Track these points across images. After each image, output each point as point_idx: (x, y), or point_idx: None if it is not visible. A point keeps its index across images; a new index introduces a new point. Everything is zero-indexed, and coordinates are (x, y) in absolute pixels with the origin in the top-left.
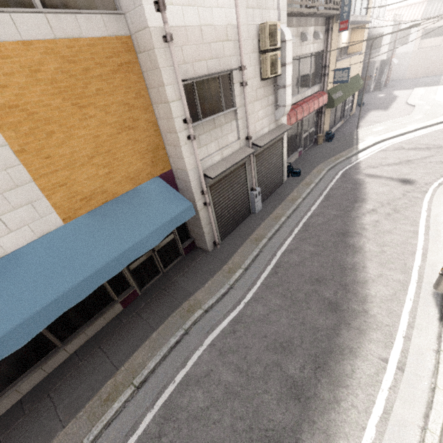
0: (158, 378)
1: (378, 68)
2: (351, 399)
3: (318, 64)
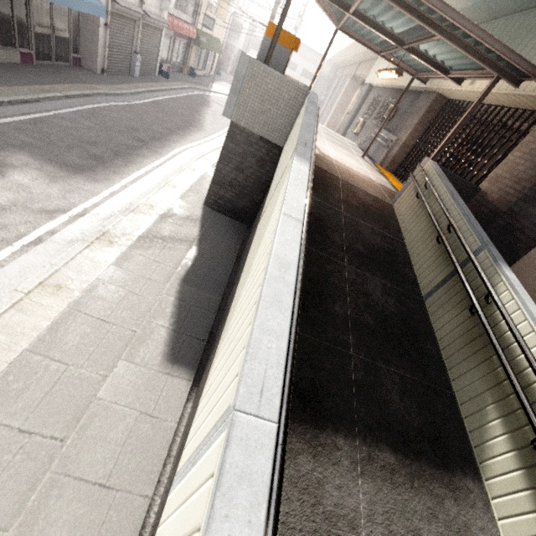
0: (80, 101)
1: (236, 56)
2: (192, 138)
3: None
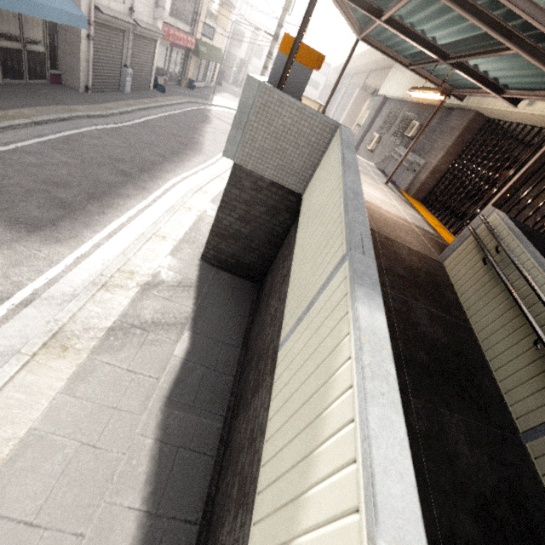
0: (54, 127)
1: (238, 65)
2: (189, 164)
3: (192, 6)
